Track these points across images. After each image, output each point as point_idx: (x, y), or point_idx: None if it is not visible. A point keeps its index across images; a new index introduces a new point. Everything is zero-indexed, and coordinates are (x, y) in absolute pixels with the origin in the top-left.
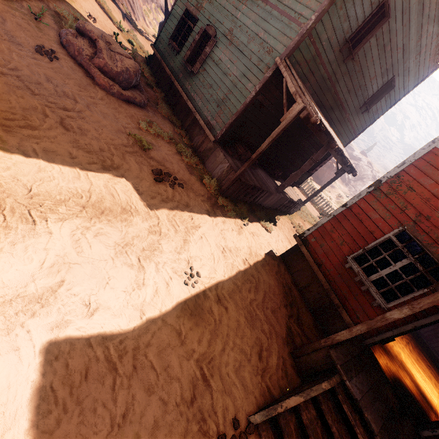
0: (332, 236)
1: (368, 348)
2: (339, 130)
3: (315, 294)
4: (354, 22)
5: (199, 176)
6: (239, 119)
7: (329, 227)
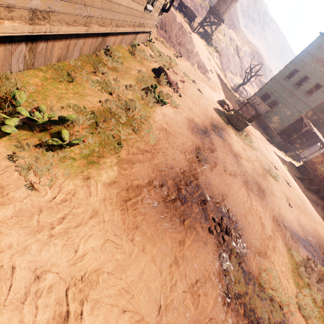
0: (315, 161)
1: (323, 185)
2: (322, 133)
3: (308, 176)
4: None
5: (271, 142)
6: (286, 128)
7: (314, 159)
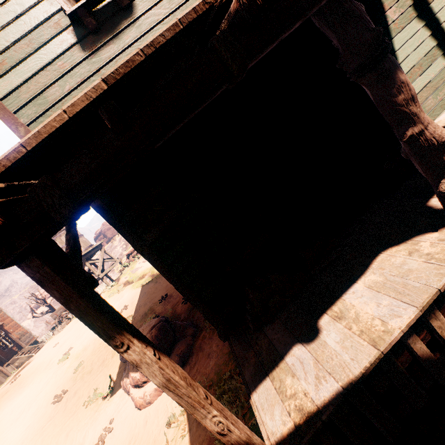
0: None
1: None
2: None
3: None
4: (40, 13)
5: None
6: (187, 283)
7: None
